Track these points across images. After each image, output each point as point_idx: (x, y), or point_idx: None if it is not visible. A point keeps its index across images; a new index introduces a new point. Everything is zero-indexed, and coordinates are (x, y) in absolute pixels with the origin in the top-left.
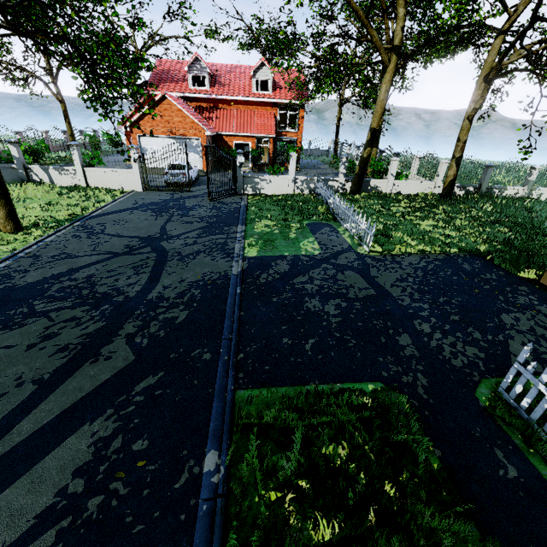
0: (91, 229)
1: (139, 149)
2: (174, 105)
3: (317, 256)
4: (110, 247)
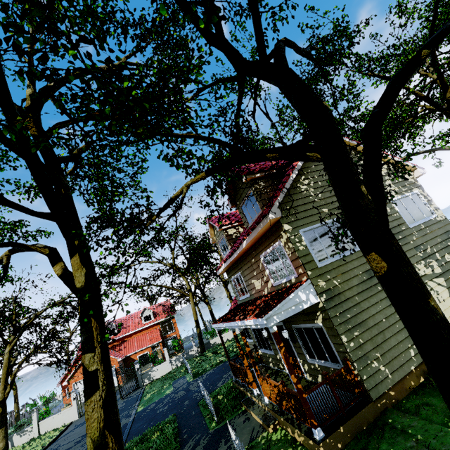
0: (52, 449)
1: None
2: None
3: (169, 393)
4: (66, 447)
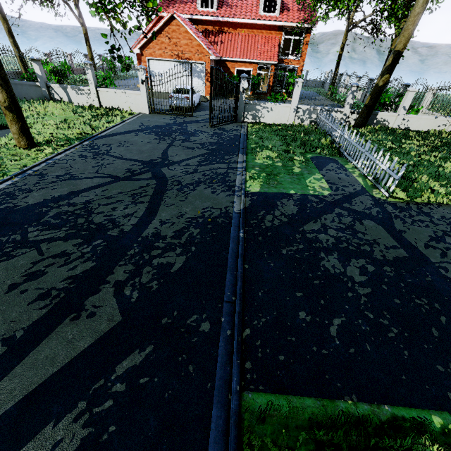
0: (98, 149)
1: (148, 72)
2: (182, 26)
3: (327, 198)
4: (112, 170)
